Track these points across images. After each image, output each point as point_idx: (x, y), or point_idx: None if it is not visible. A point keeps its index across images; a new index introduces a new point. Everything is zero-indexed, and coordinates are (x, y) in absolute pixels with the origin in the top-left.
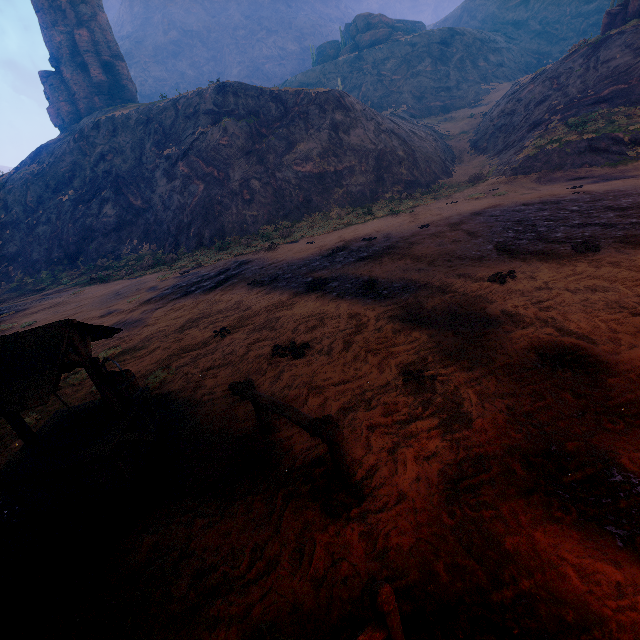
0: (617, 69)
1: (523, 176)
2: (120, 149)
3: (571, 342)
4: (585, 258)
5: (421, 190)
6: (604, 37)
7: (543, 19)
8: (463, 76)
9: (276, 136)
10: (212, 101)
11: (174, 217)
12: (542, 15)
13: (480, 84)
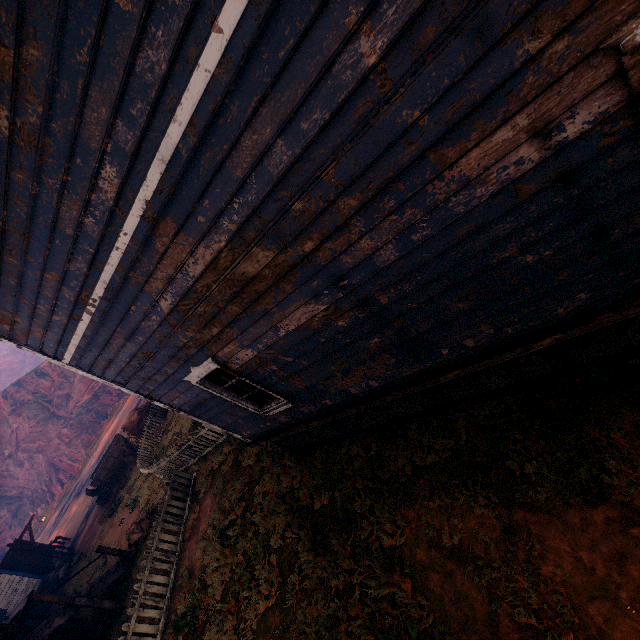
0: None
1: None
2: None
3: None
4: None
5: None
6: None
7: None
8: None
9: (57, 397)
10: (8, 405)
11: (41, 482)
12: None
13: None
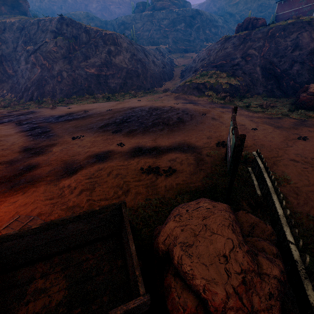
0: (226, 53)
1: (174, 94)
2: (6, 41)
3: (41, 163)
4: (108, 135)
5: (144, 91)
6: (230, 36)
7: (242, 15)
8: (197, 36)
9: (80, 52)
10: (55, 26)
11: (25, 83)
12: (242, 13)
13: (204, 42)
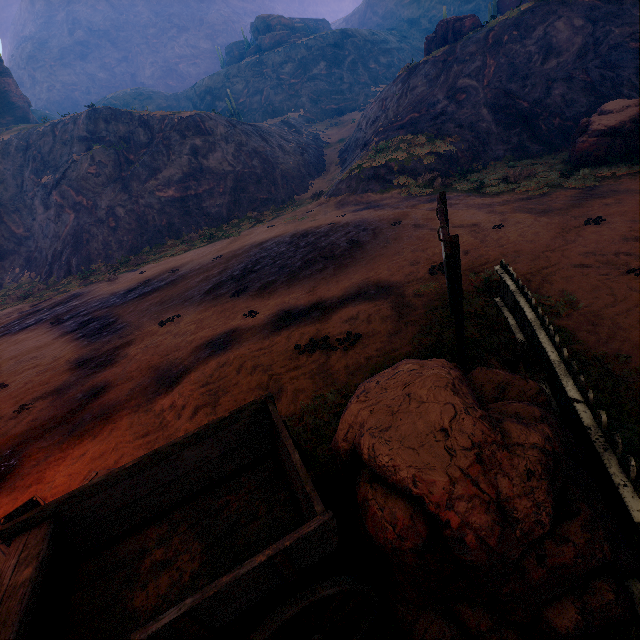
0: (417, 98)
1: (334, 198)
2: (1, 177)
3: (114, 379)
4: (225, 303)
5: (275, 207)
6: (417, 64)
7: (432, 17)
8: (355, 78)
9: (141, 163)
10: (85, 128)
11: (51, 245)
12: (431, 13)
13: (370, 86)
